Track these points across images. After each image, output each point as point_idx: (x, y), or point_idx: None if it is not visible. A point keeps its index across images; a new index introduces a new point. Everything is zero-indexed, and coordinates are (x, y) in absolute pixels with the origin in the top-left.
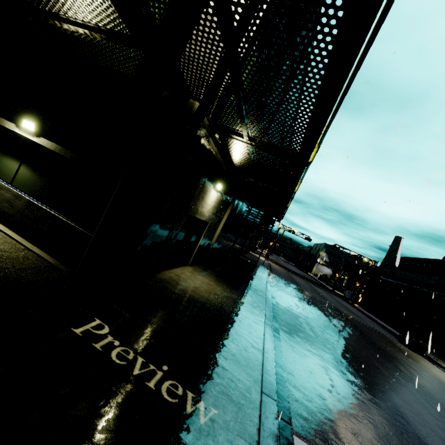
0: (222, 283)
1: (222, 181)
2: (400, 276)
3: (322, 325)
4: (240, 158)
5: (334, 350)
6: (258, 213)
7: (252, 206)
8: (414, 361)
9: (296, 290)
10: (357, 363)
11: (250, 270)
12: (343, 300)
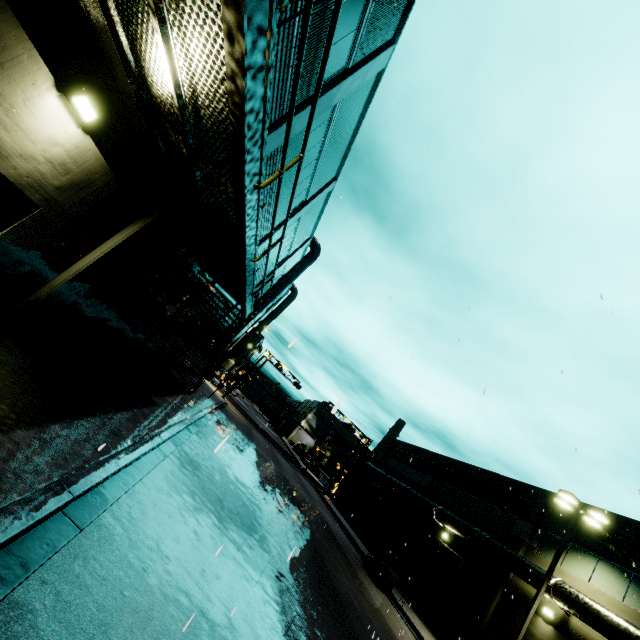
0: (2, 370)
1: (109, 113)
2: (391, 467)
3: (245, 526)
4: (139, 1)
5: (225, 600)
6: (217, 290)
7: (208, 272)
8: (374, 608)
9: (241, 452)
10: (264, 639)
11: (163, 392)
12: (312, 487)
